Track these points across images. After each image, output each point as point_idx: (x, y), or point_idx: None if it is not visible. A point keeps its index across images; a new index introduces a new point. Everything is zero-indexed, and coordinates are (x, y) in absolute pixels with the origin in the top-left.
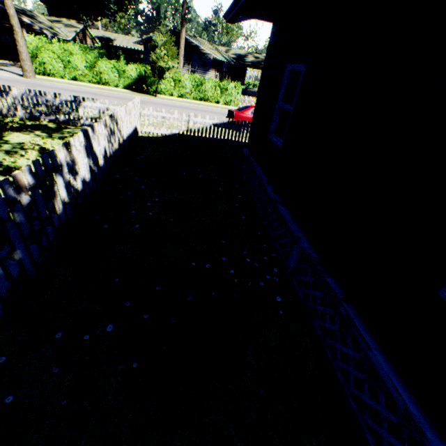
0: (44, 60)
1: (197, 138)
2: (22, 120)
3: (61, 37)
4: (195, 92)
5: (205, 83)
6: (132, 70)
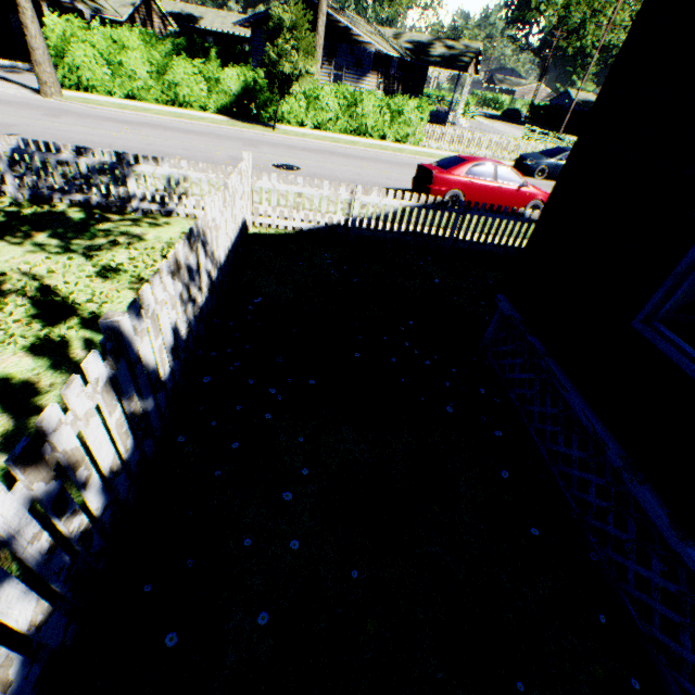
0: (76, 62)
1: (365, 235)
2: (17, 202)
3: (108, 17)
4: (343, 118)
5: (363, 102)
6: (232, 77)
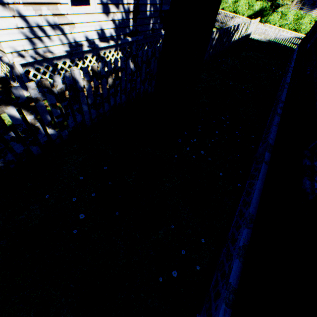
0: None
1: (277, 44)
2: None
3: None
4: (292, 24)
5: (304, 18)
6: (258, 5)
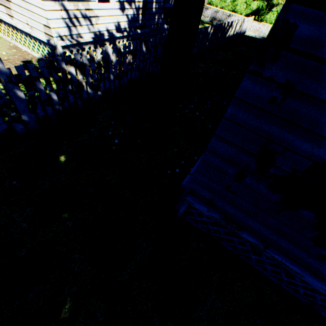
0: None
1: None
2: (207, 22)
3: None
4: None
5: None
6: (255, 4)
